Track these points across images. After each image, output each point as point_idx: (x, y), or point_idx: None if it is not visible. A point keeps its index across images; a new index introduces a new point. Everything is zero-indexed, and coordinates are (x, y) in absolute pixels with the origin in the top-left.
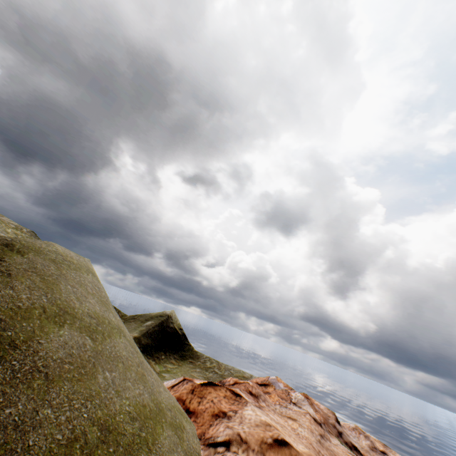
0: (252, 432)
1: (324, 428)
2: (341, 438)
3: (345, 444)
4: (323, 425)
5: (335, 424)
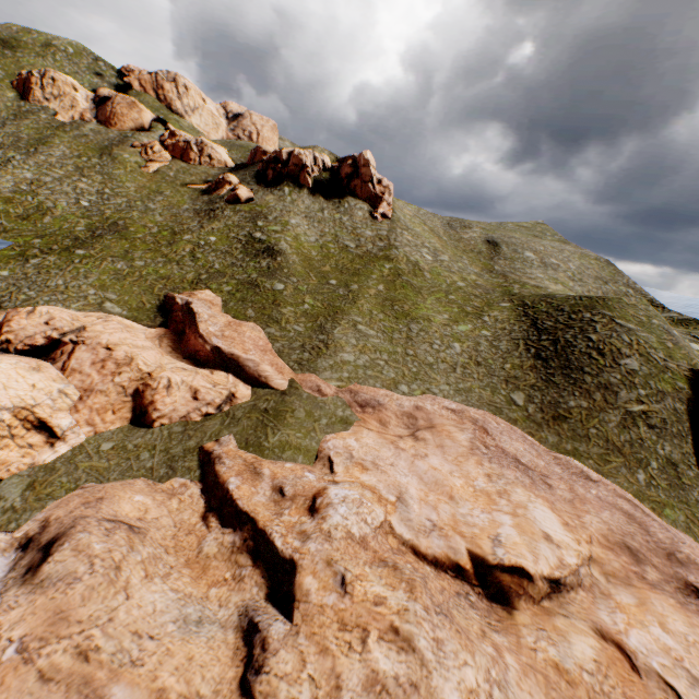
0: None
1: None
2: None
3: None
4: None
5: None
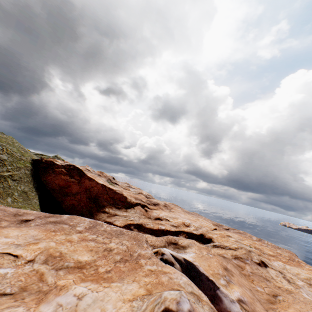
0: (49, 159)
1: (97, 174)
2: (110, 180)
3: (111, 182)
4: (97, 174)
5: (110, 178)
